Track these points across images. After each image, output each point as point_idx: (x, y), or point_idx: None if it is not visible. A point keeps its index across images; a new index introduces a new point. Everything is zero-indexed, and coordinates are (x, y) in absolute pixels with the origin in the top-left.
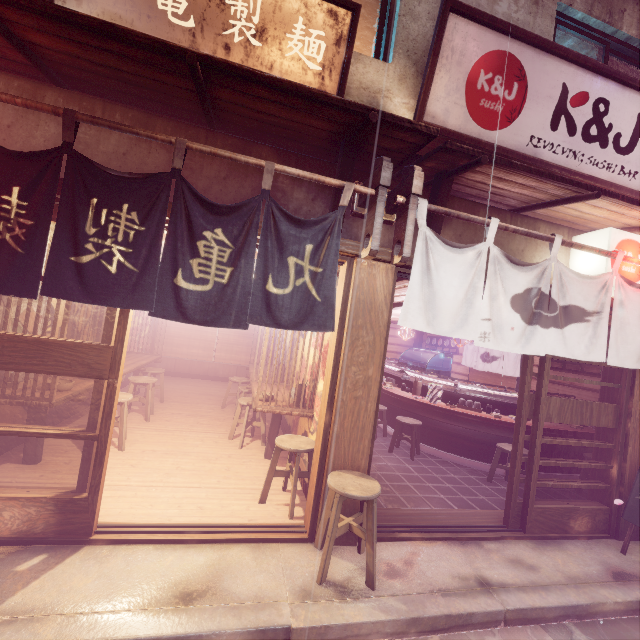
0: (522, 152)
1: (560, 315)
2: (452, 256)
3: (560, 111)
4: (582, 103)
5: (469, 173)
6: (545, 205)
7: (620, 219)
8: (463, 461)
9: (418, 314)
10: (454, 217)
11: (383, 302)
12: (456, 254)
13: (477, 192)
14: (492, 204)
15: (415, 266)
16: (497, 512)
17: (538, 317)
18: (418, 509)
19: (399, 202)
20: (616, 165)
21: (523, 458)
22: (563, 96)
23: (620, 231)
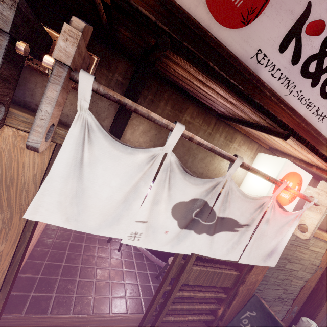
0: (245, 63)
1: (216, 224)
2: (117, 154)
3: (294, 33)
4: (316, 33)
5: (171, 62)
6: (243, 123)
7: (297, 153)
8: (151, 257)
9: (56, 208)
10: (131, 110)
11: (30, 180)
12: (123, 153)
13: (191, 88)
14: (208, 104)
15: (62, 155)
16: (139, 318)
17: (195, 224)
18: (77, 316)
19: (48, 66)
20: (315, 105)
21: (160, 302)
22: (304, 17)
23: (292, 164)
